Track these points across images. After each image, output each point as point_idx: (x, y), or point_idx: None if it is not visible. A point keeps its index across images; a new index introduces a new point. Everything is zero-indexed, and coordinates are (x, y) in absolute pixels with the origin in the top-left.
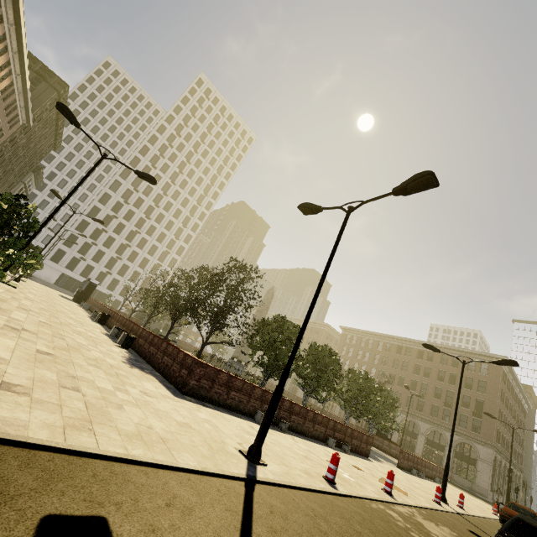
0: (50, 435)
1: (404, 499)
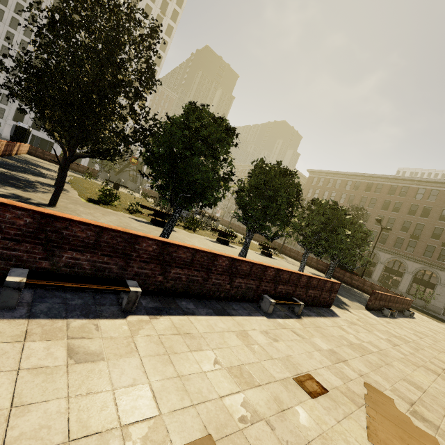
0: None
1: None
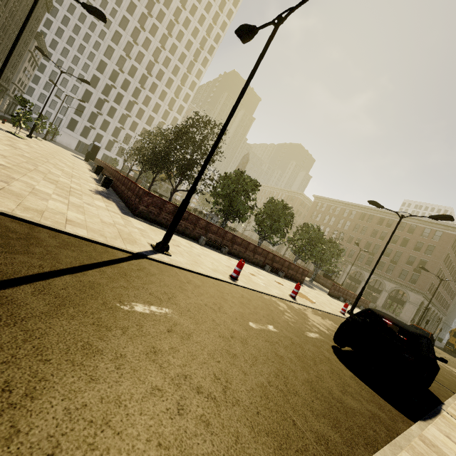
0: None
1: (307, 303)
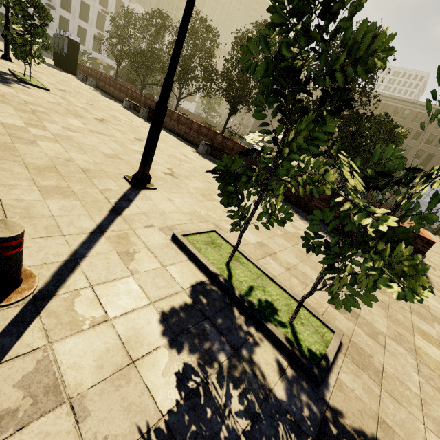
0: None
1: None
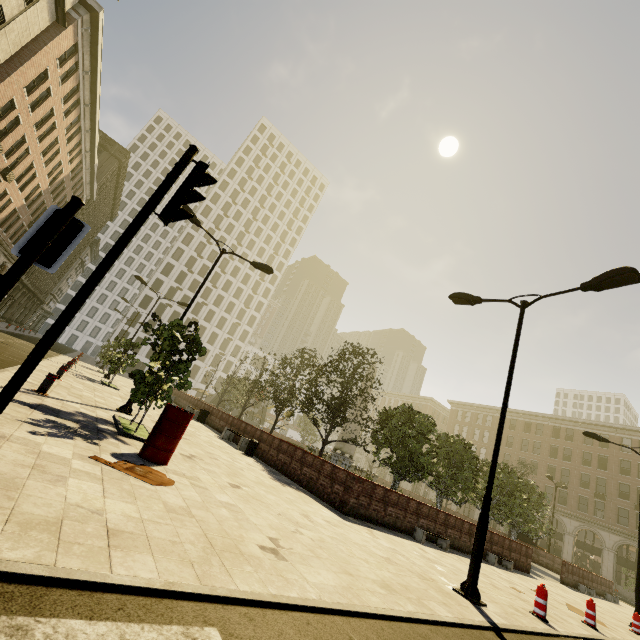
0: (356, 599)
1: (610, 633)
